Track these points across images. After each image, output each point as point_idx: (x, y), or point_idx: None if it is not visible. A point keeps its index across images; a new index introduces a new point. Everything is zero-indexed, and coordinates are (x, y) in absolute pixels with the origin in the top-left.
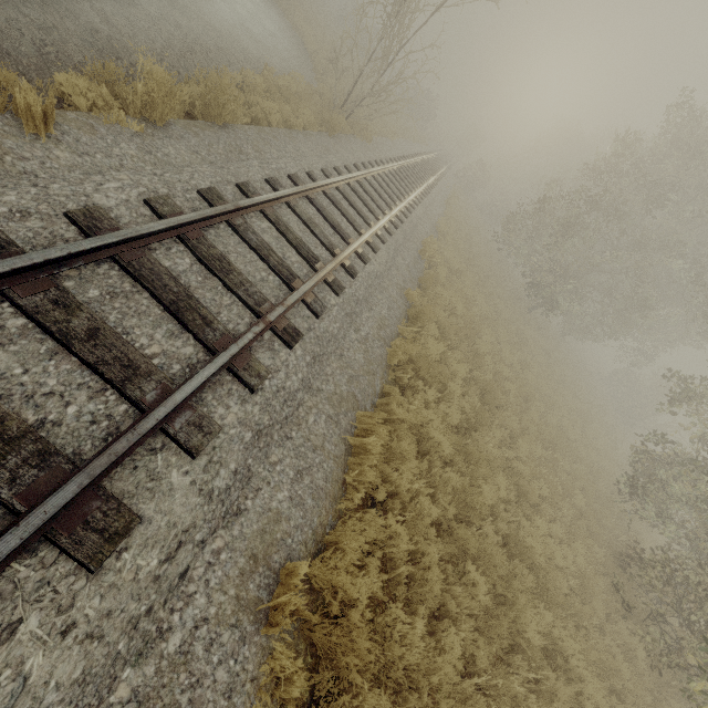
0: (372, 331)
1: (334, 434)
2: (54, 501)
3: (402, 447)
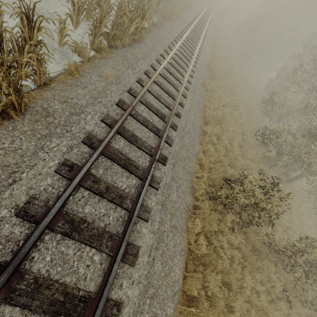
0: (208, 51)
1: (208, 60)
2: (197, 50)
3: (216, 66)
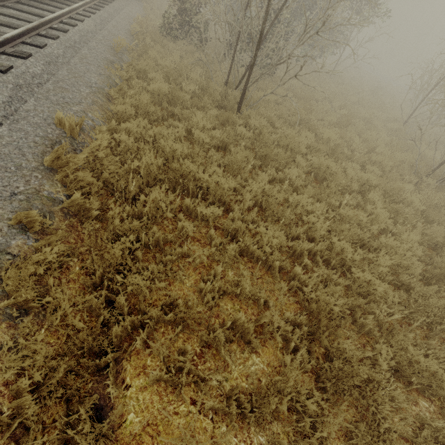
0: None
1: None
2: None
3: None
